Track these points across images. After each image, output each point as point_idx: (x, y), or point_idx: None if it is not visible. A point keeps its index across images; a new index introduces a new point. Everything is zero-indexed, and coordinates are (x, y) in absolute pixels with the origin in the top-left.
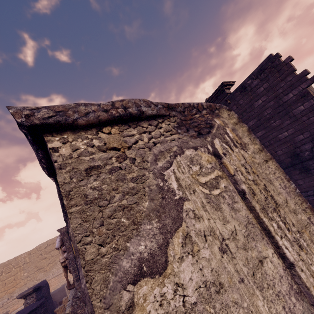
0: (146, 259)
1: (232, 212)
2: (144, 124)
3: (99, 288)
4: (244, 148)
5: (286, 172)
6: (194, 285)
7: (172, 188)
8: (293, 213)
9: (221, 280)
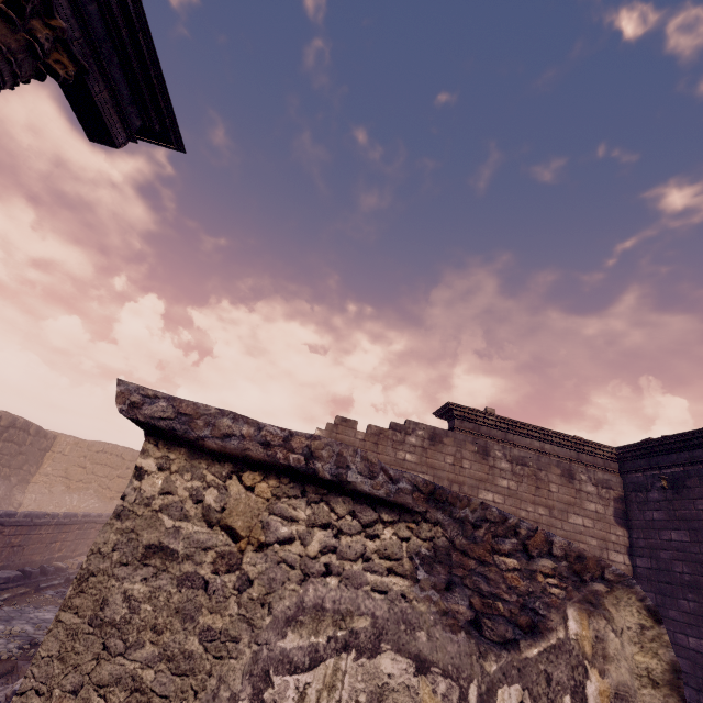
0: None
1: None
2: (340, 505)
3: None
4: None
5: None
6: None
7: None
8: None
9: None
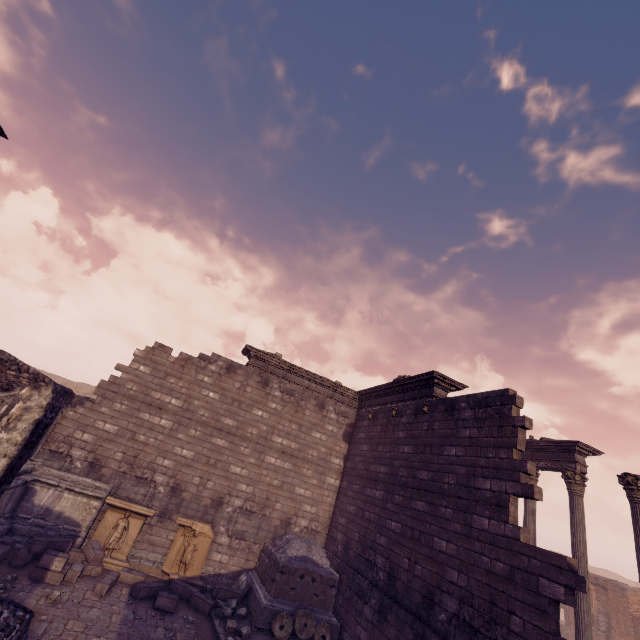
0: None
1: None
2: None
3: None
4: (5, 429)
5: (400, 617)
6: None
7: None
8: None
9: None
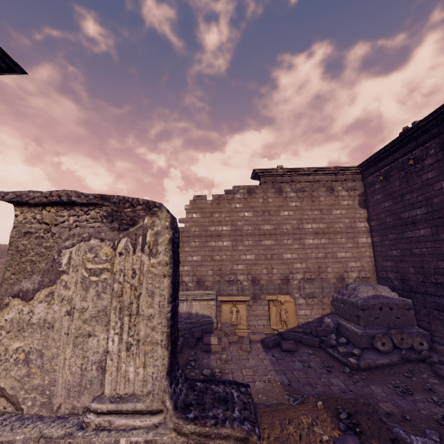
0: (24, 291)
1: (96, 297)
2: (77, 209)
3: (4, 291)
4: (151, 255)
5: None
6: (39, 316)
7: (62, 262)
8: (151, 328)
9: (55, 325)
